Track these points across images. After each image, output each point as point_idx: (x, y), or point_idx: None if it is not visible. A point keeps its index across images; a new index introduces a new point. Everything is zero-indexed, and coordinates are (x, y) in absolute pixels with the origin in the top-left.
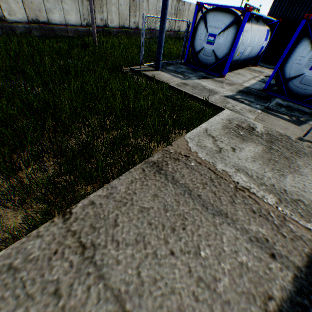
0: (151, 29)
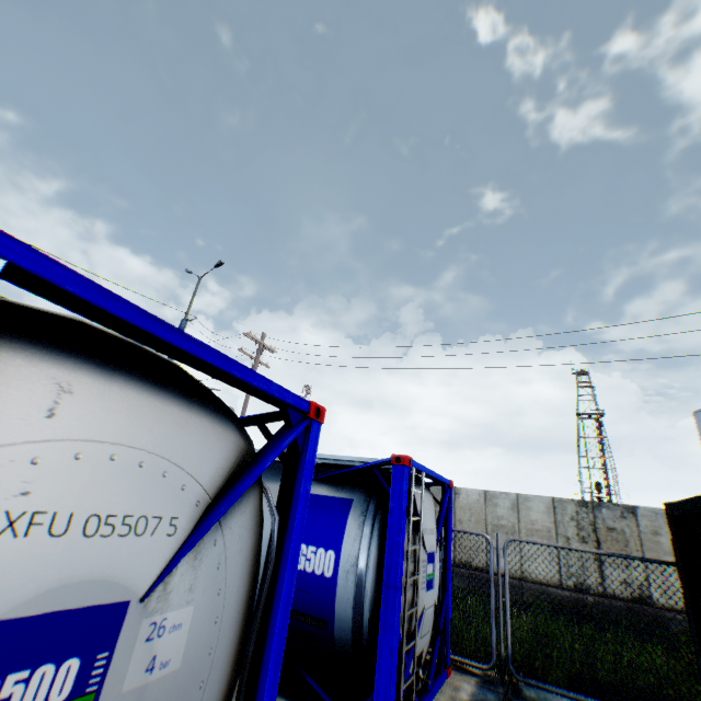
0: (472, 563)
